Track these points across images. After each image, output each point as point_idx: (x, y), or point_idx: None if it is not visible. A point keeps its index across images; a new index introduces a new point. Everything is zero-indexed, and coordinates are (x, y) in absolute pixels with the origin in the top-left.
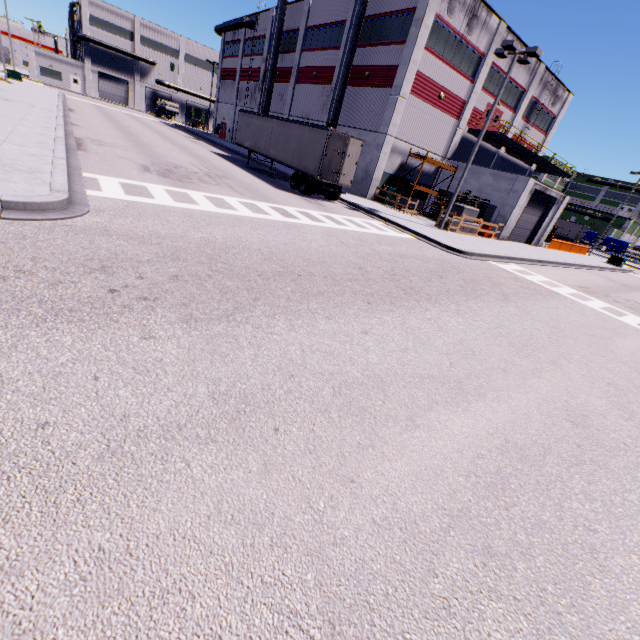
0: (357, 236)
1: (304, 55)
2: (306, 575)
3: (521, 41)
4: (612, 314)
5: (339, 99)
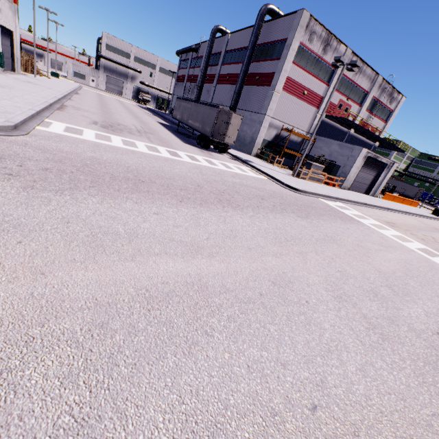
0: (218, 171)
1: (223, 67)
2: None
3: (363, 61)
4: (398, 239)
5: (238, 92)
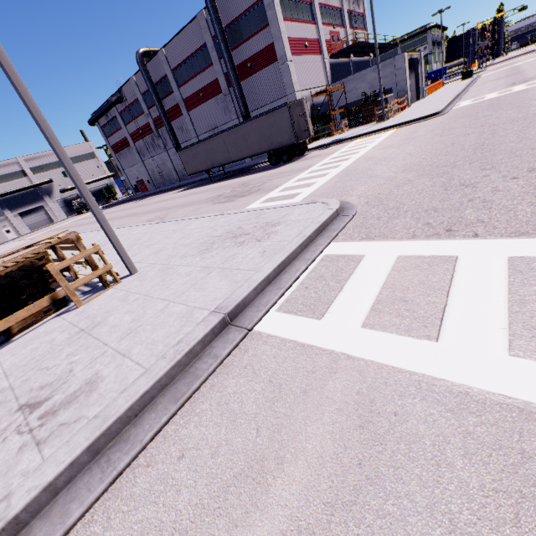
0: (392, 141)
1: (182, 89)
2: None
3: None
4: None
5: (241, 95)
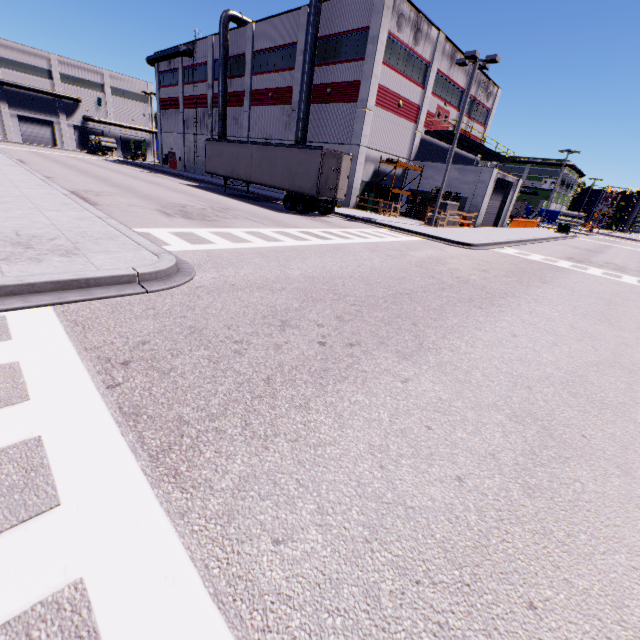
0: (389, 246)
1: (255, 78)
2: None
3: (457, 48)
4: (614, 278)
5: (305, 117)
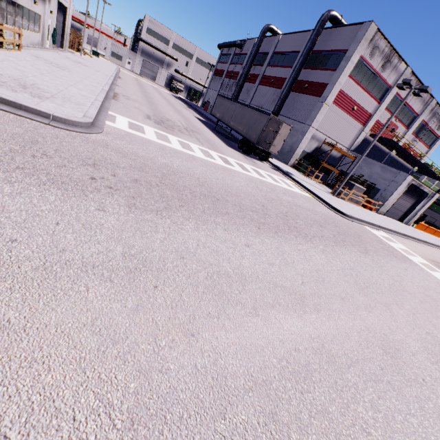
0: (270, 186)
1: (268, 68)
2: (130, 383)
3: (420, 82)
4: None
5: (284, 98)
